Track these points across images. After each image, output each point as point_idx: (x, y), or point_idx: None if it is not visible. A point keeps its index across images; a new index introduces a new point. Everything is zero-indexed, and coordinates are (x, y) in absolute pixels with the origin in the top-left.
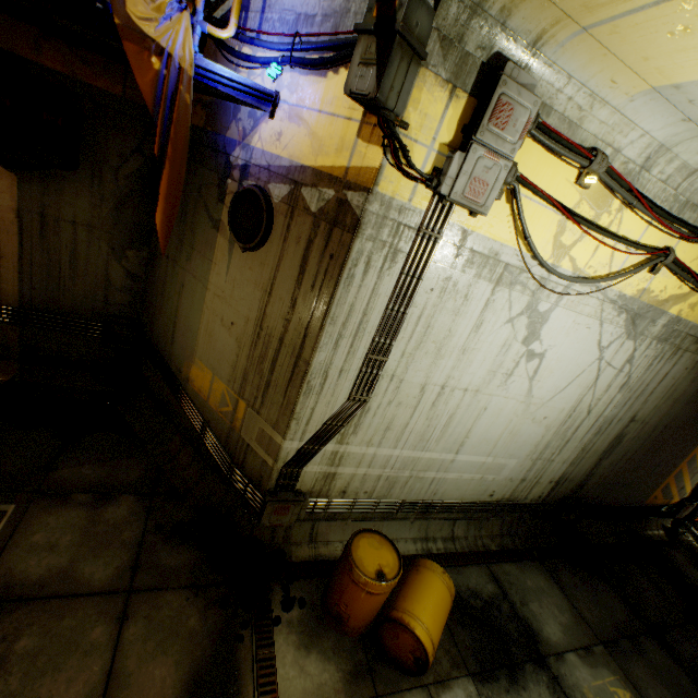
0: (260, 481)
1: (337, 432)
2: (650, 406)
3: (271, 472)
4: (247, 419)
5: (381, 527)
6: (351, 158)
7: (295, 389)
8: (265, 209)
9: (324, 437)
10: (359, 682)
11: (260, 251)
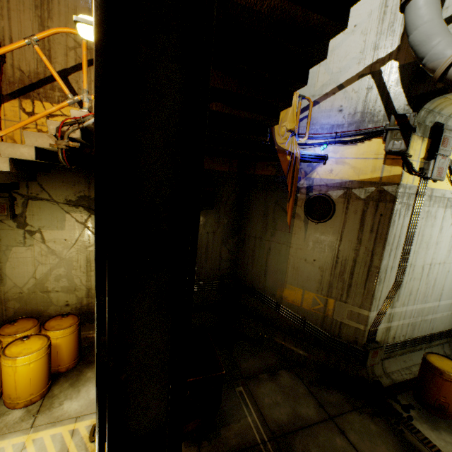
0: (355, 341)
1: (391, 301)
2: None
3: (363, 333)
4: (336, 308)
5: (411, 357)
6: (382, 173)
7: (371, 283)
8: (331, 203)
9: (386, 306)
10: None
11: (328, 222)
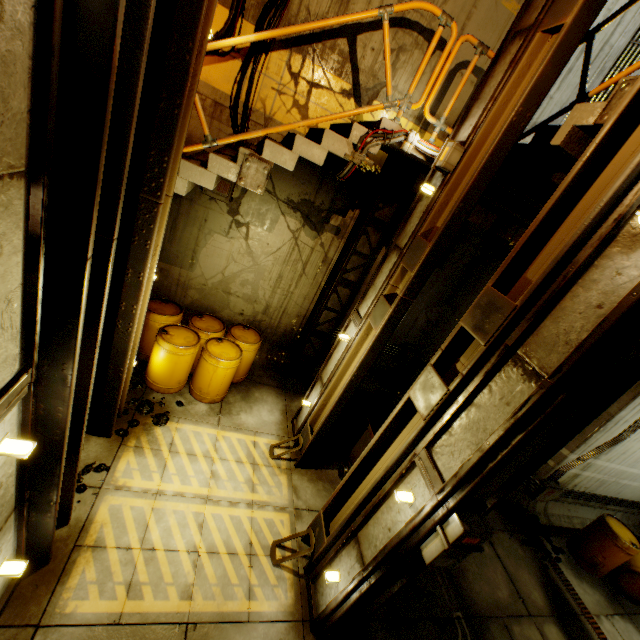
0: (535, 472)
1: (600, 452)
2: None
3: (549, 469)
4: None
5: (577, 509)
6: None
7: (592, 427)
8: None
9: (591, 455)
10: (614, 603)
11: None
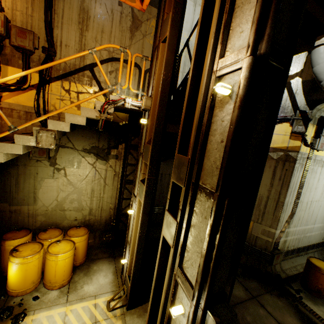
0: (265, 248)
1: (288, 224)
2: None
3: (271, 244)
4: (254, 227)
5: (296, 260)
6: (288, 144)
7: (278, 212)
8: None
9: (285, 227)
10: None
11: None
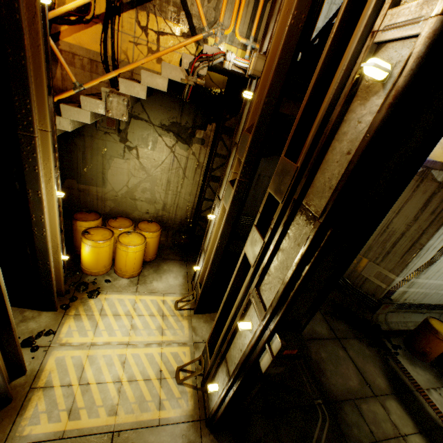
0: (373, 294)
1: (419, 273)
2: None
3: (383, 291)
4: (367, 267)
5: (410, 316)
6: None
7: (409, 256)
8: None
9: (412, 276)
10: (441, 379)
11: None
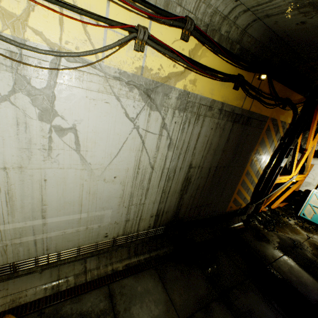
0: None
1: None
2: (199, 156)
3: None
4: None
5: (6, 286)
6: None
7: None
8: None
9: None
10: None
11: None
